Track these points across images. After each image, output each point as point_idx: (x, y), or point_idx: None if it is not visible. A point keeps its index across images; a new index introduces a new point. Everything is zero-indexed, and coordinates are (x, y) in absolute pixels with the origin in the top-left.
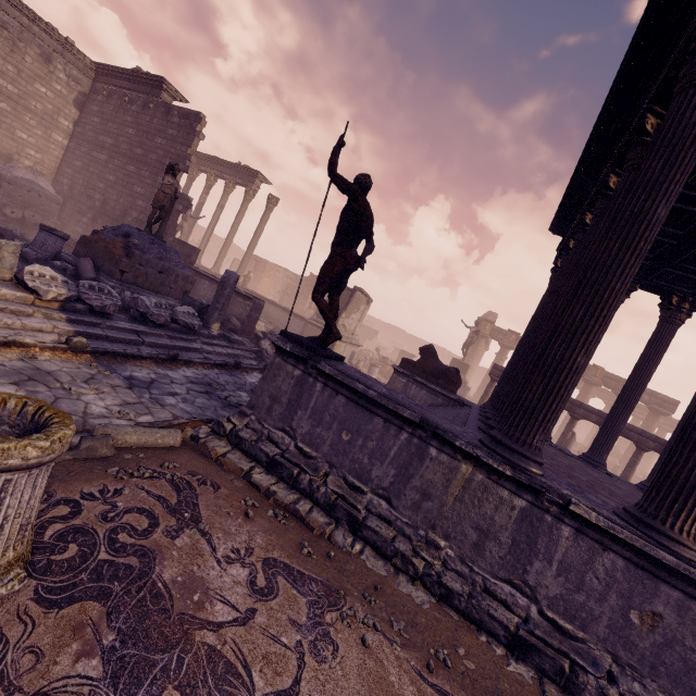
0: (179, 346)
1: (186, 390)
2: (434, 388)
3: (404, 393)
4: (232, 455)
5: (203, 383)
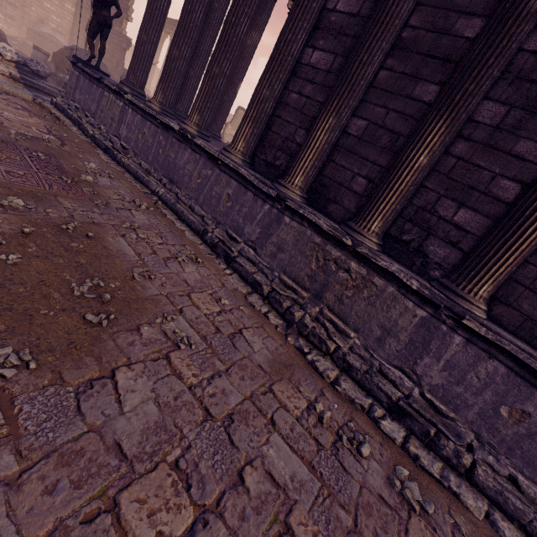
0: None
1: None
2: None
3: None
4: (51, 107)
5: None
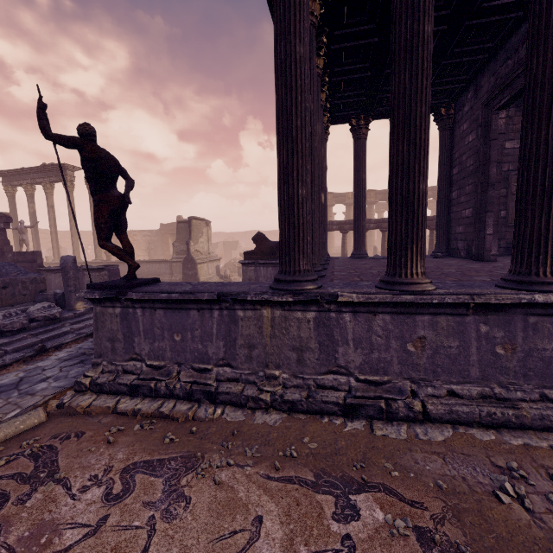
0: (47, 337)
1: (59, 370)
2: (275, 262)
3: (257, 277)
4: (97, 401)
5: (77, 355)
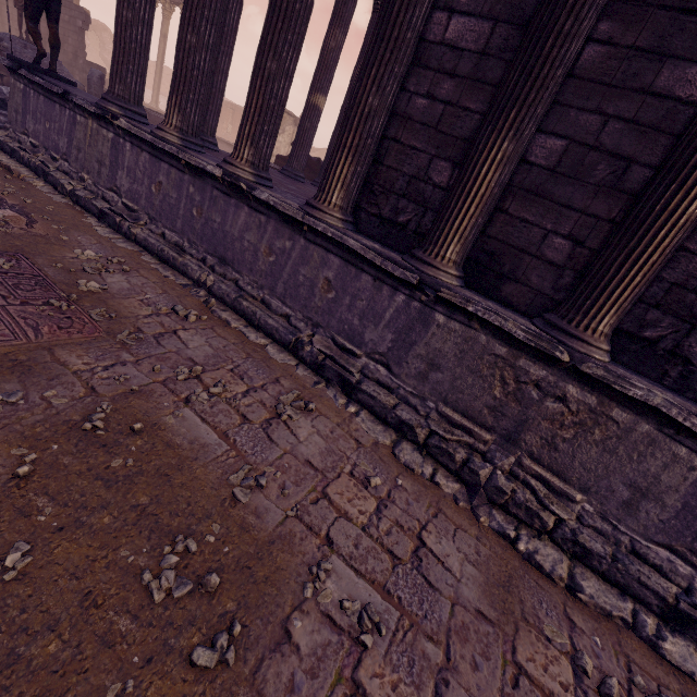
0: None
1: None
2: None
3: None
4: None
5: None
